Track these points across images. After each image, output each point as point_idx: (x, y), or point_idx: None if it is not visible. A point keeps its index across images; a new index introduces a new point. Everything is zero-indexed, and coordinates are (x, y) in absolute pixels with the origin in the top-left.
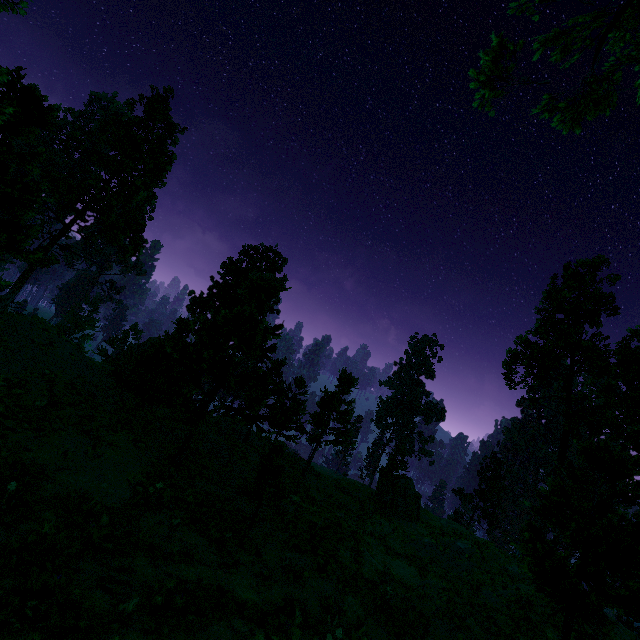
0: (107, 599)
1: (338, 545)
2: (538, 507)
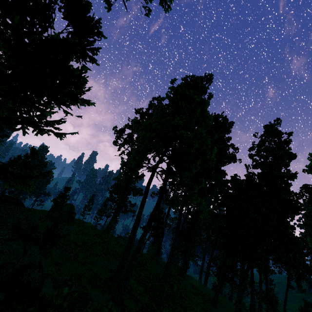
0: None
1: None
2: None
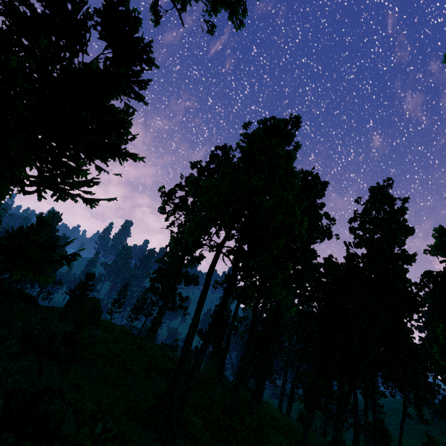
0: None
1: None
2: None
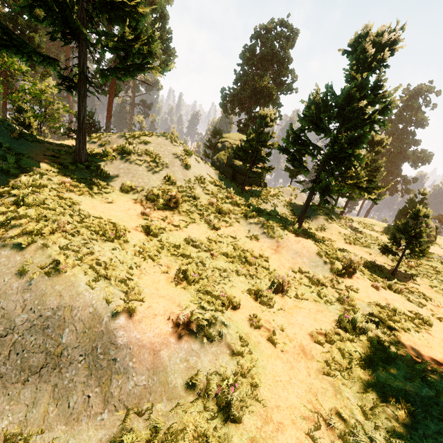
0: None
1: None
2: None
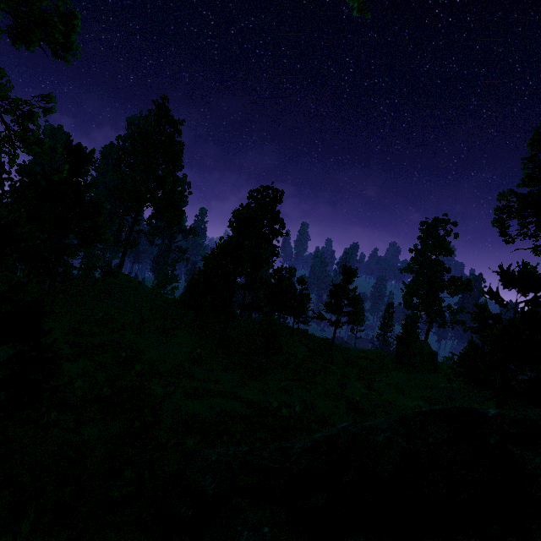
0: (164, 390)
1: (326, 378)
2: (471, 327)
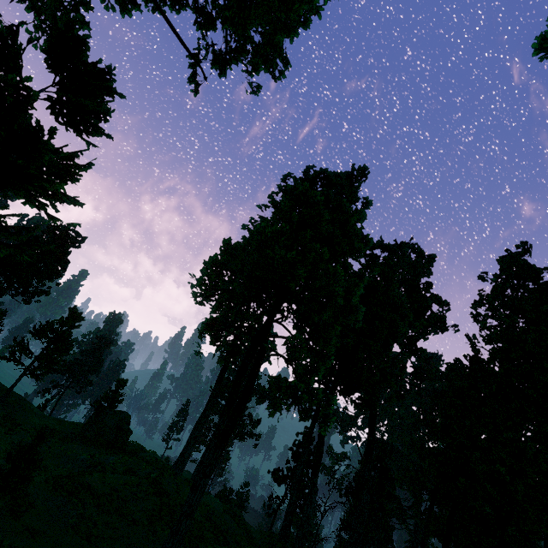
0: None
1: None
2: None
